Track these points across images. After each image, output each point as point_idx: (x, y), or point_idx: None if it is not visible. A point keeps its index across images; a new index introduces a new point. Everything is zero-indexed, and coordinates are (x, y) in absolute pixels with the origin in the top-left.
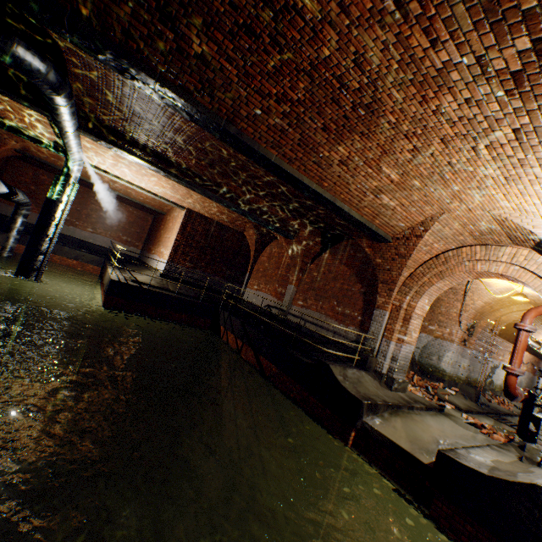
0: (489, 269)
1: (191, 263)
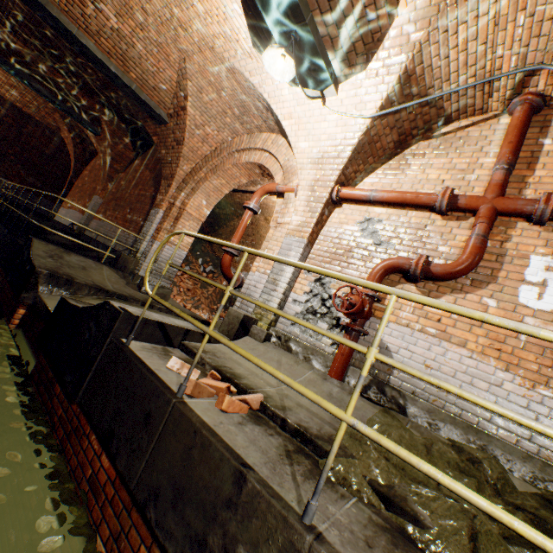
0: (250, 159)
1: None
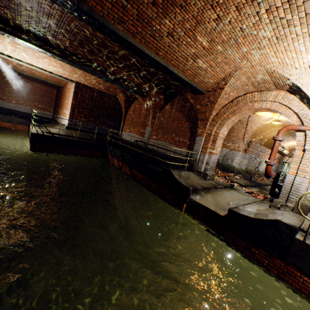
0: (262, 106)
1: (85, 119)
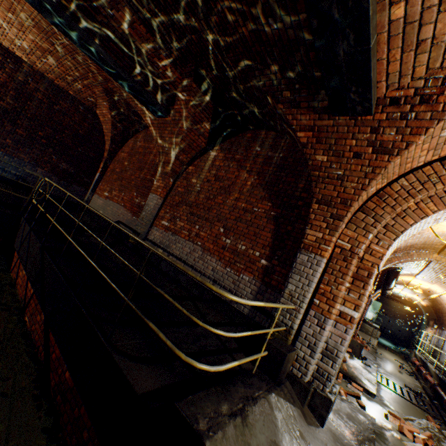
0: None
1: None
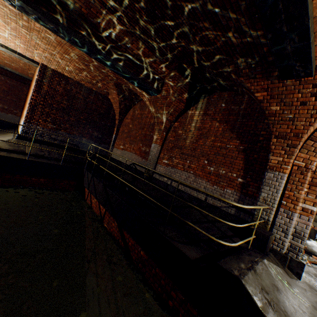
0: None
1: (54, 125)
